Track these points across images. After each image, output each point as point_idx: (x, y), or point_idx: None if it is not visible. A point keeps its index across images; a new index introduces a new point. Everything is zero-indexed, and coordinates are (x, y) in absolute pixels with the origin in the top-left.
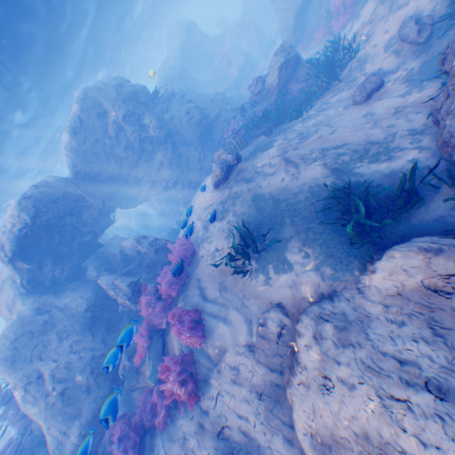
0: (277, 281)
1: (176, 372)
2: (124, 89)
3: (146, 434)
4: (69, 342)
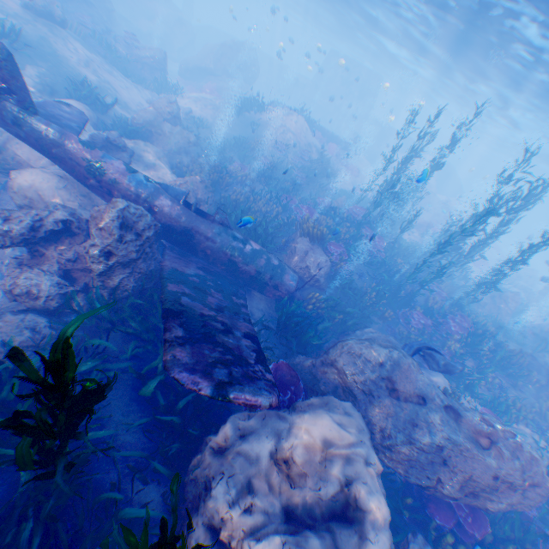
0: None
1: None
2: None
3: None
4: None
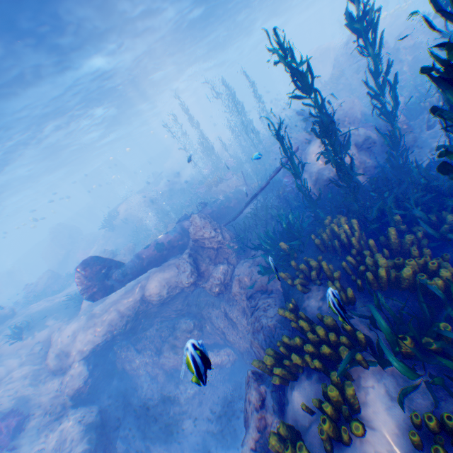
0: (41, 333)
1: None
2: None
3: None
4: None
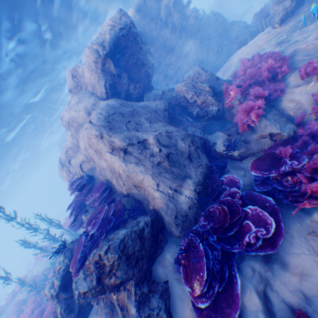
0: None
1: None
2: None
3: None
4: (158, 124)
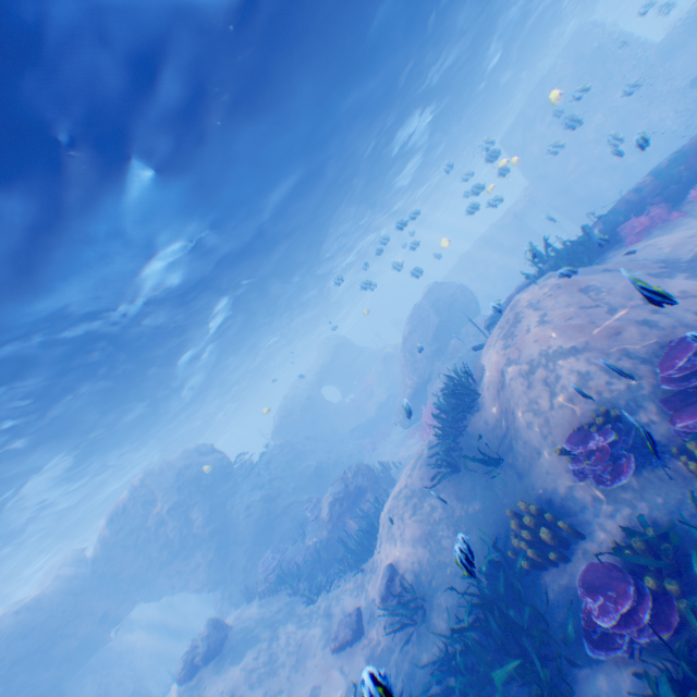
0: None
1: None
2: (188, 469)
3: None
4: None
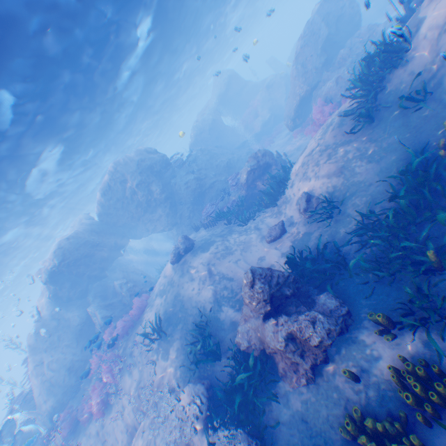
0: (159, 363)
1: (99, 394)
2: (143, 162)
3: (79, 422)
4: (63, 344)
